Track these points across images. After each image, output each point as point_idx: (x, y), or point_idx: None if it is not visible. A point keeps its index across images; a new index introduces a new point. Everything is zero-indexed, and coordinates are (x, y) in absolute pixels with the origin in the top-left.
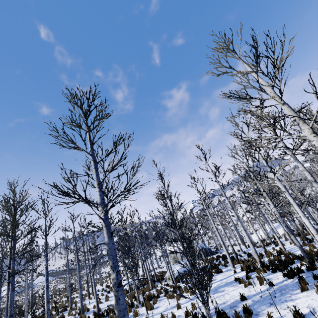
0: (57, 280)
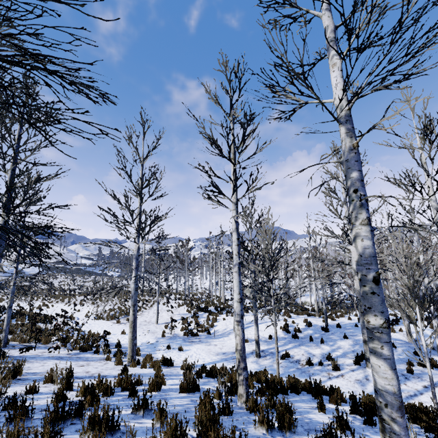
0: (73, 277)
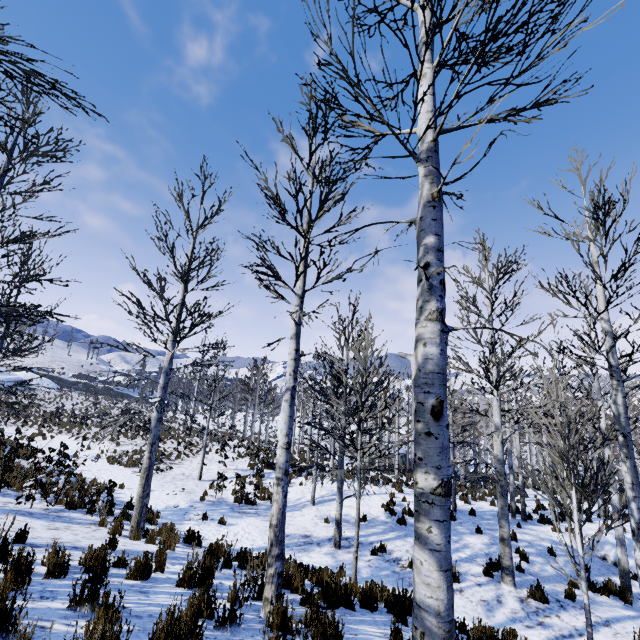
0: (97, 399)
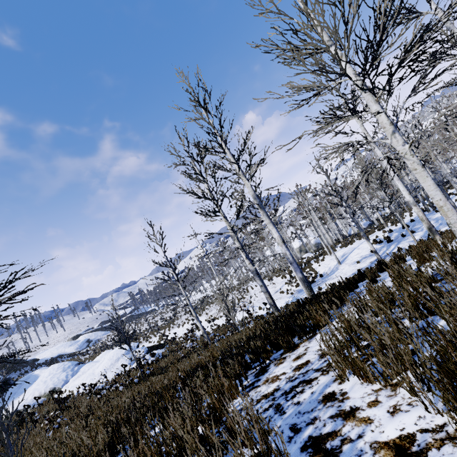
0: (138, 321)
